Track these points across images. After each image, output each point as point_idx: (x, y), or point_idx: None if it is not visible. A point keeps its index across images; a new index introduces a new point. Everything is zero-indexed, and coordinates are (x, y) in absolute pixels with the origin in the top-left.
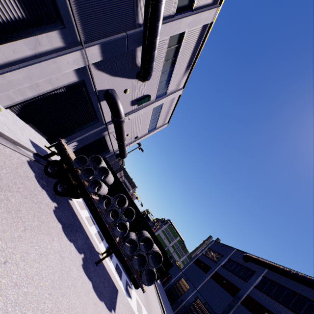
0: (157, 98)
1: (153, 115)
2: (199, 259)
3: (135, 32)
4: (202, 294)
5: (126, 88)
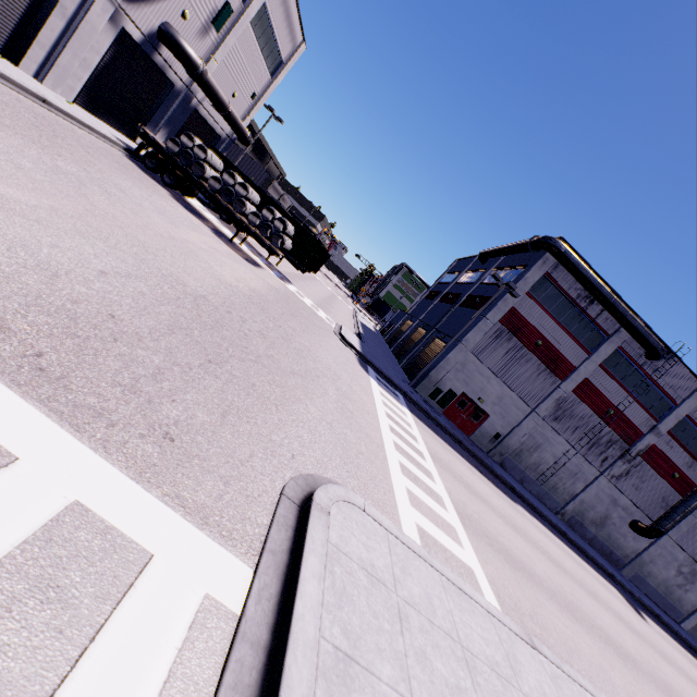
0: None
1: (260, 37)
2: (432, 291)
3: None
4: (424, 320)
5: (182, 11)
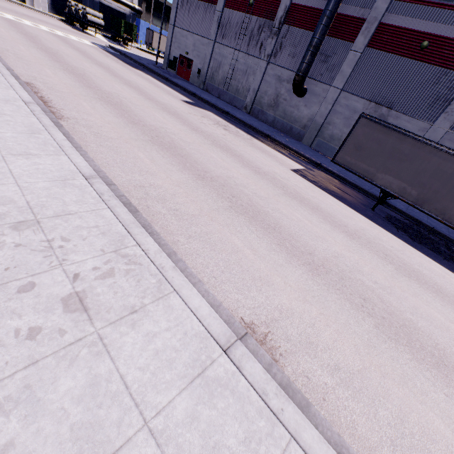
0: None
1: None
2: None
3: None
4: None
5: None
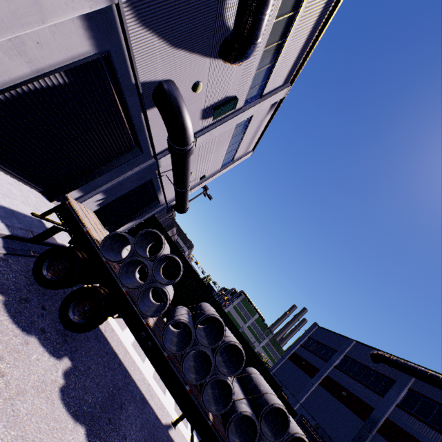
0: (246, 104)
1: (233, 137)
2: (298, 354)
3: None
4: (310, 411)
5: (196, 80)
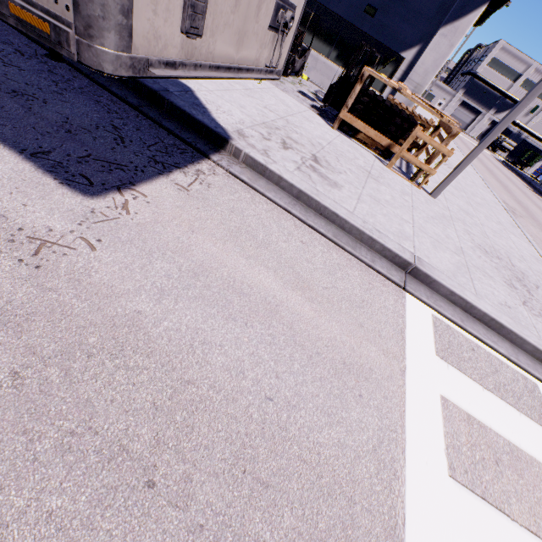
0: None
1: None
2: None
3: (501, 98)
4: None
5: None
